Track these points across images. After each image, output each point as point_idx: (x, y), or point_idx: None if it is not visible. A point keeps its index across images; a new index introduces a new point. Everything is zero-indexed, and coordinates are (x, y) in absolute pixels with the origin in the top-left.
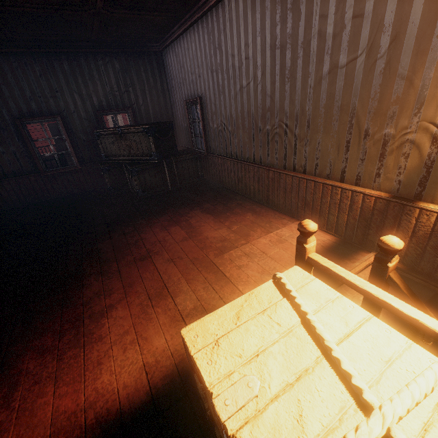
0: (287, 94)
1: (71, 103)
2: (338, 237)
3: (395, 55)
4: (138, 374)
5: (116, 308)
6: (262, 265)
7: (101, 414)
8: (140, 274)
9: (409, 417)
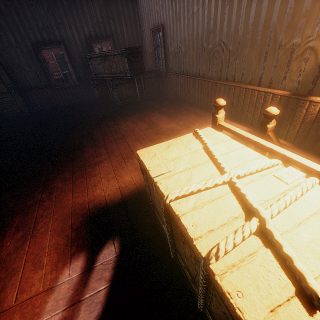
0: (226, 16)
1: (70, 33)
2: (252, 129)
3: None
4: (116, 190)
5: (103, 162)
6: None
7: (96, 204)
8: (118, 146)
9: (245, 178)
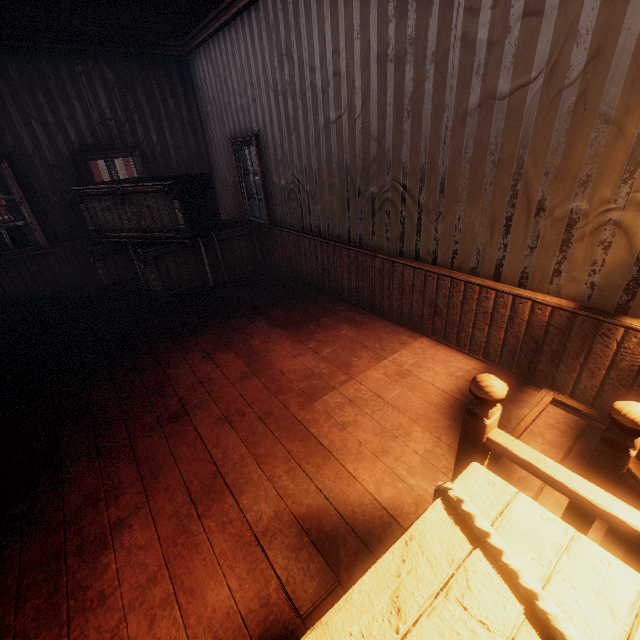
0: (406, 137)
1: (27, 138)
2: (488, 364)
3: (596, 82)
4: None
5: (129, 527)
6: (380, 421)
7: None
8: (171, 449)
9: None
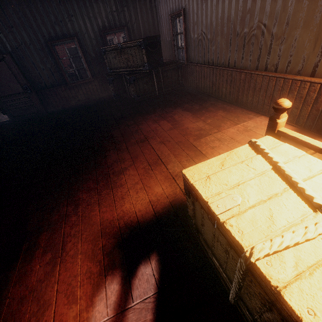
0: None
1: (83, 25)
2: (298, 128)
3: None
4: (147, 205)
5: (128, 169)
6: (231, 147)
7: (127, 222)
8: (142, 150)
9: None
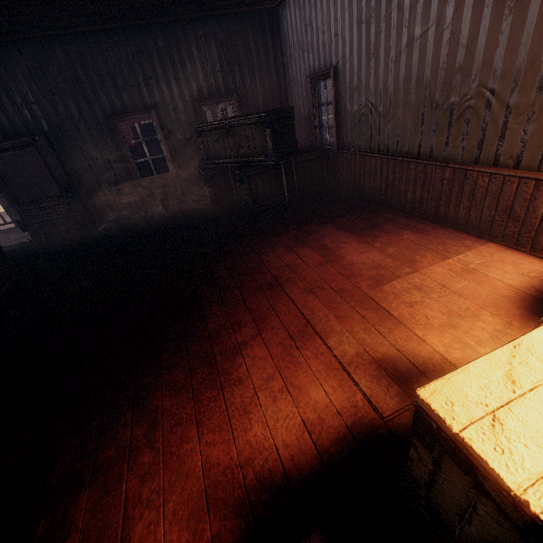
0: (502, 37)
1: (166, 92)
2: None
3: None
4: (299, 432)
5: (251, 345)
6: (446, 304)
7: (263, 475)
8: (272, 305)
9: None
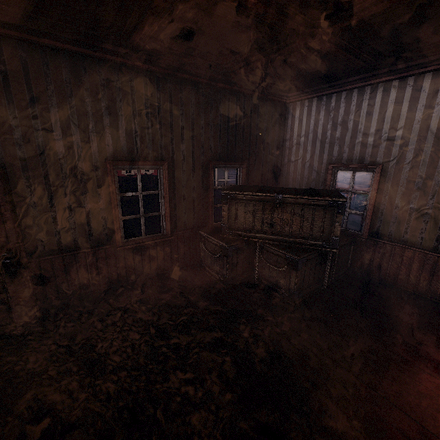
0: None
1: (183, 147)
2: None
3: None
4: None
5: None
6: None
7: None
8: None
9: None
